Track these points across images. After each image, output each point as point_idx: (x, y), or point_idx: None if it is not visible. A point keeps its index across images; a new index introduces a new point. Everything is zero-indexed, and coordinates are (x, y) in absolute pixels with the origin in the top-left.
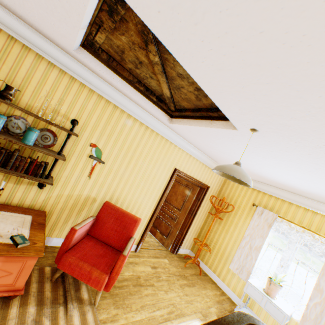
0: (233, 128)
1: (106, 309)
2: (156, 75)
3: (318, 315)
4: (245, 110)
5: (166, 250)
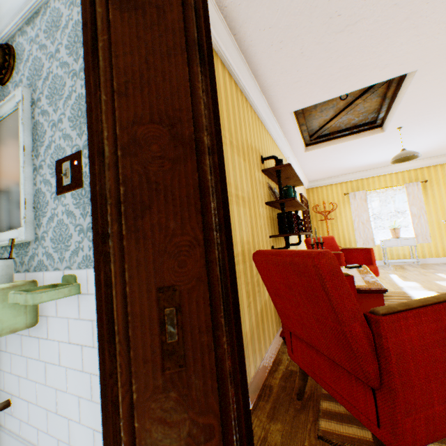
0: (381, 132)
1: None
2: (341, 113)
3: (420, 228)
4: (409, 117)
5: None
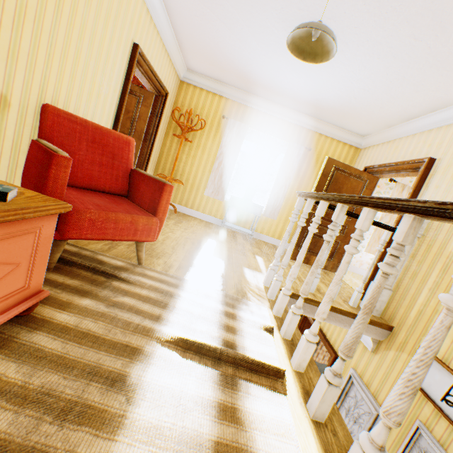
0: None
1: (153, 263)
2: None
3: (275, 201)
4: None
5: None
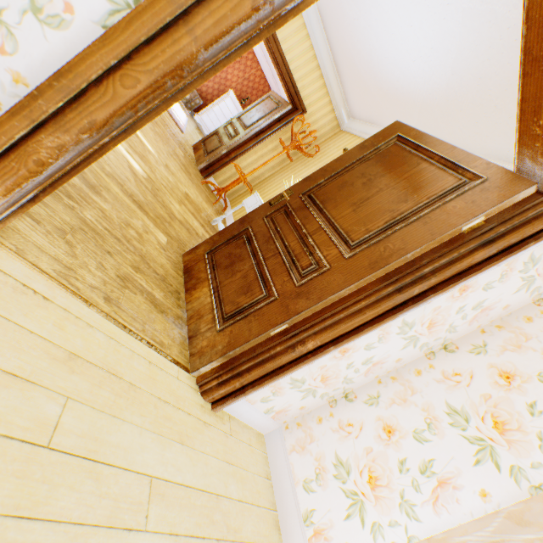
0: None
1: None
2: None
3: None
4: None
5: (194, 163)
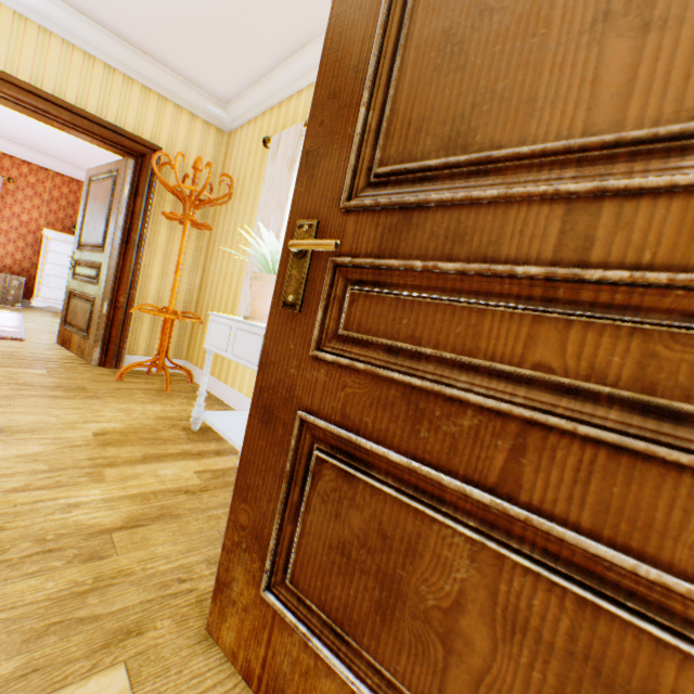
0: None
1: None
2: None
3: None
4: None
5: (80, 364)
